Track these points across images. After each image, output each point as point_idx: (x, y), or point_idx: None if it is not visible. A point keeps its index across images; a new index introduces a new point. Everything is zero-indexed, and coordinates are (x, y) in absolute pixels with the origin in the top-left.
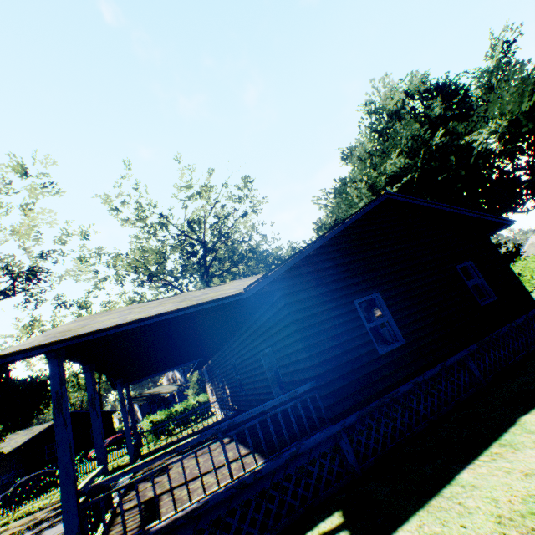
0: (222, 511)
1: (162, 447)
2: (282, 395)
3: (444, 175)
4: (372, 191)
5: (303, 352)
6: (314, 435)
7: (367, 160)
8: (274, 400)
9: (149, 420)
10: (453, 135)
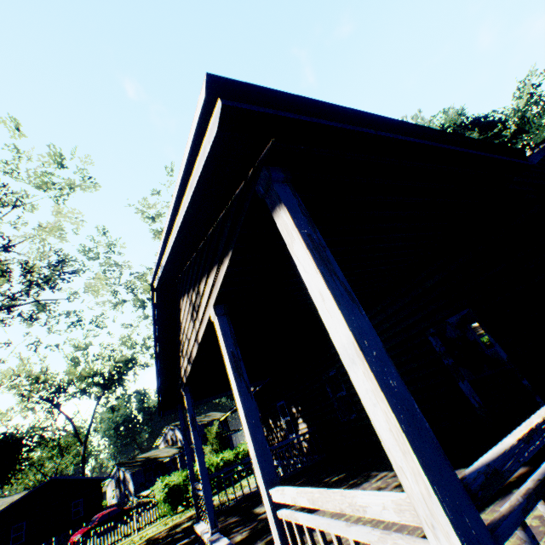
0: None
1: (231, 505)
2: None
3: None
4: None
5: None
6: None
7: None
8: None
9: (164, 483)
10: None
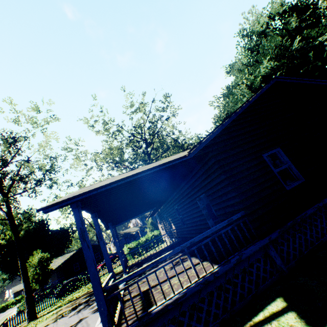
0: (195, 299)
1: (139, 261)
2: (222, 222)
3: (304, 68)
4: (251, 90)
5: (233, 192)
6: (250, 247)
7: (245, 69)
8: (218, 225)
9: (127, 247)
10: (308, 40)
